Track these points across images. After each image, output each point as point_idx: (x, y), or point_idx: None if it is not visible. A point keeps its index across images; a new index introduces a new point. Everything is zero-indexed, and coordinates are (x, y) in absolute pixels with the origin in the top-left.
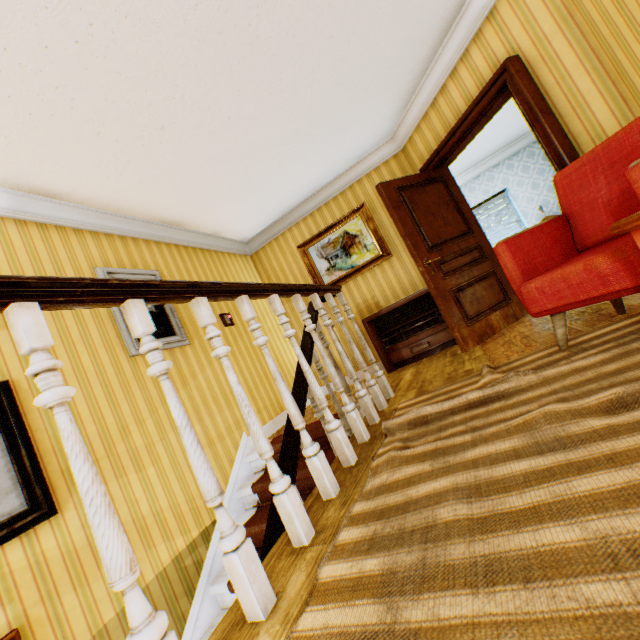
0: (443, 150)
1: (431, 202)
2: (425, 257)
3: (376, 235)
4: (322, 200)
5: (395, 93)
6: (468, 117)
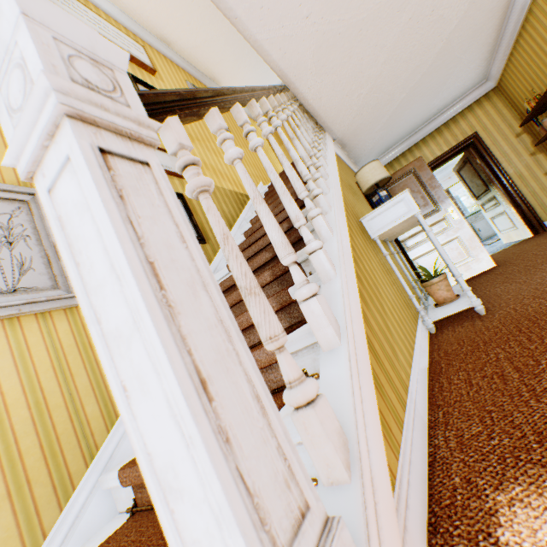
0: None
1: None
2: None
3: None
4: None
5: None
6: None
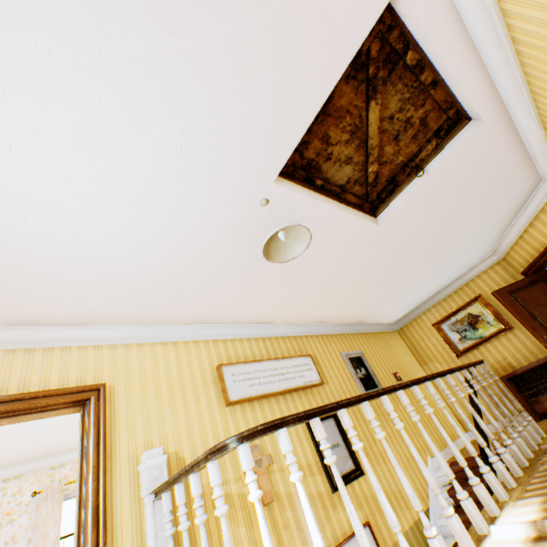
0: (536, 263)
1: (537, 296)
2: (543, 335)
3: (495, 314)
4: (445, 294)
5: (489, 238)
6: None
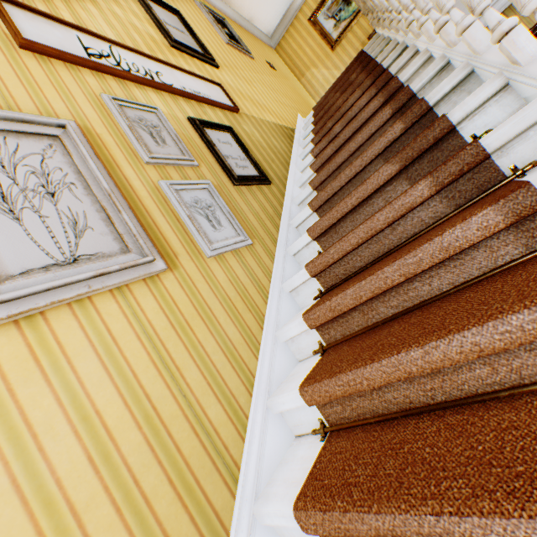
0: None
1: None
2: None
3: None
4: None
5: None
6: None
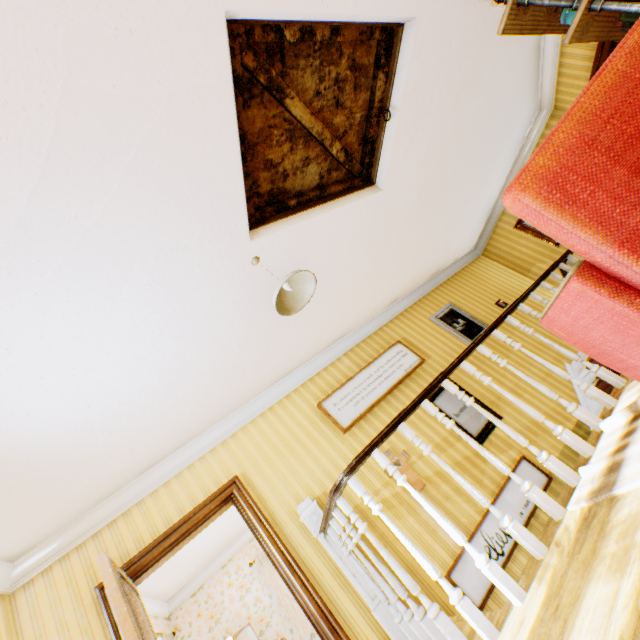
0: None
1: None
2: None
3: None
4: None
5: (523, 99)
6: (596, 70)
